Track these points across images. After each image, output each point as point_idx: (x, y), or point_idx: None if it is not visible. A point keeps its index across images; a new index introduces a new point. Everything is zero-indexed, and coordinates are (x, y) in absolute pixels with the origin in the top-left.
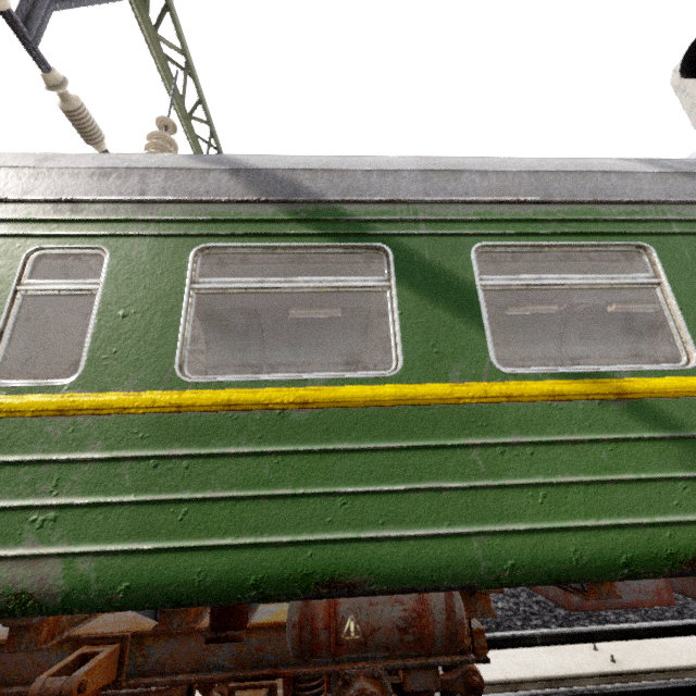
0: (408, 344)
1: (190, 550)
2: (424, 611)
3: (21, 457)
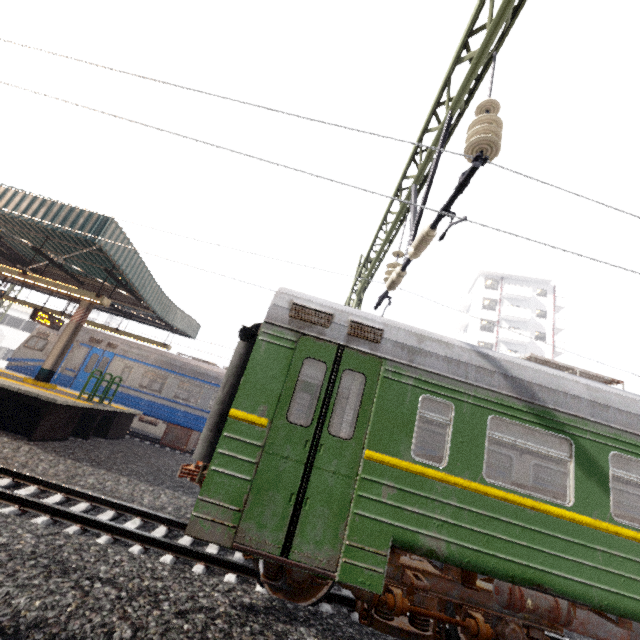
0: (576, 493)
1: (489, 555)
2: (558, 607)
3: (427, 495)
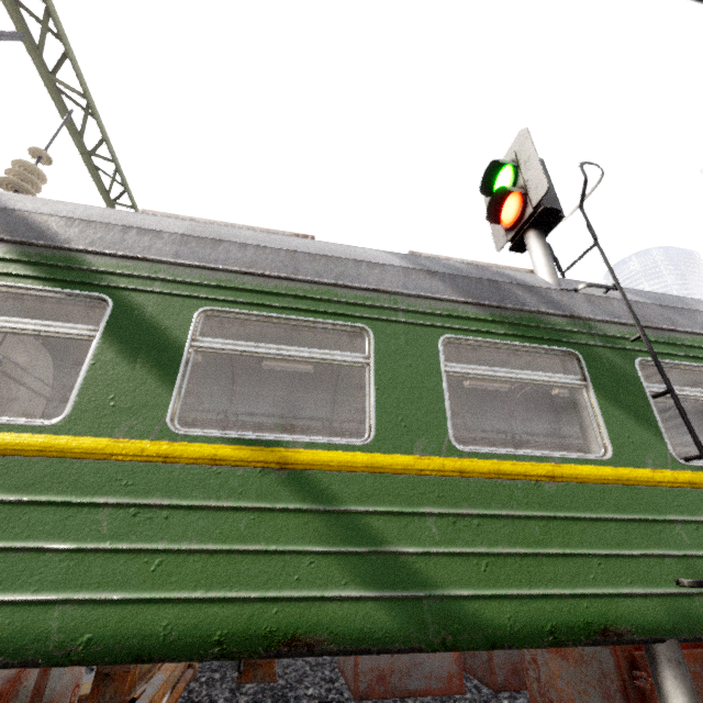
0: (86, 394)
1: None
2: (7, 693)
3: None
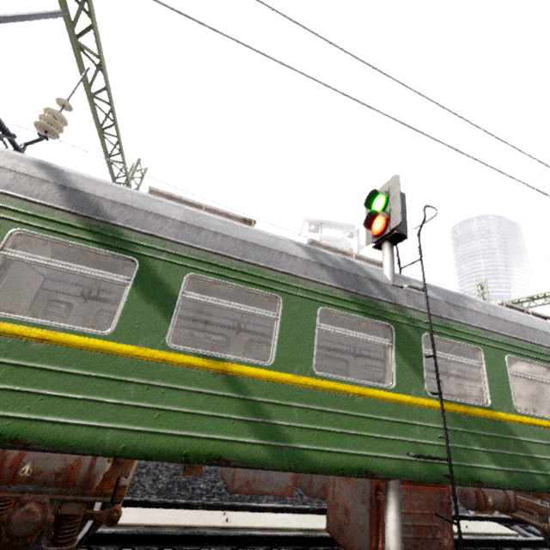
0: (123, 319)
1: None
2: (76, 466)
3: None
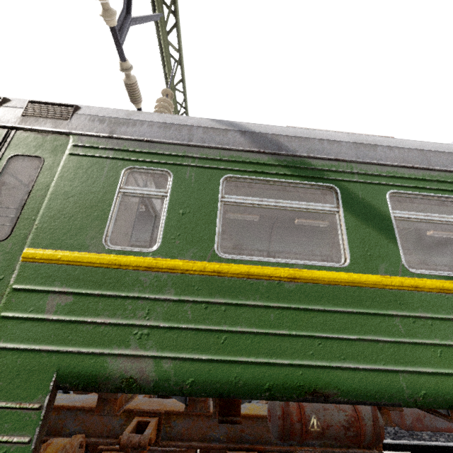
0: (352, 248)
1: (229, 363)
2: (359, 417)
3: (126, 293)
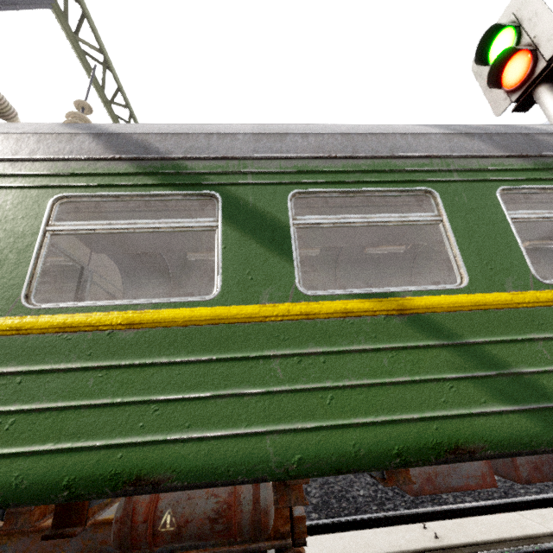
0: (227, 272)
1: (12, 456)
2: (234, 503)
3: None
